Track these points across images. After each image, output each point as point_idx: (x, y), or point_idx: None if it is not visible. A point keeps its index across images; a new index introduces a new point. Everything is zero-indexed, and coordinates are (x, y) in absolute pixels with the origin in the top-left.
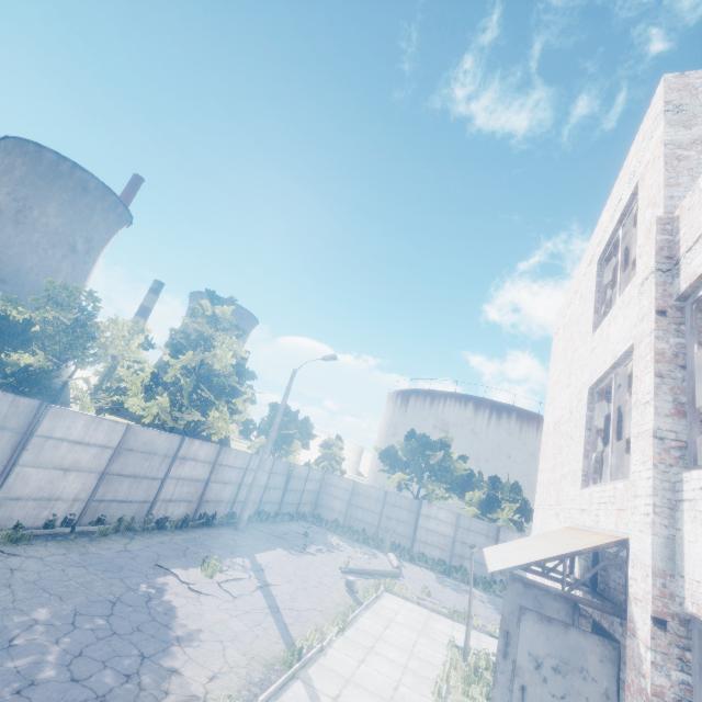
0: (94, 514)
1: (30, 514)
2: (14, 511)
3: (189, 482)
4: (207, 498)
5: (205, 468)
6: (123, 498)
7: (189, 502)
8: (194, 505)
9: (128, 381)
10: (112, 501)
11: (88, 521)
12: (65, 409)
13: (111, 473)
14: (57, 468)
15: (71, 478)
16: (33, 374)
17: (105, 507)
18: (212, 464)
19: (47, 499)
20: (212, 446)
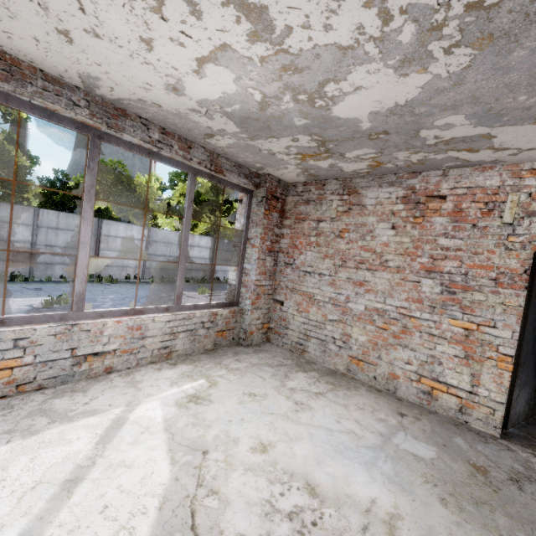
0: (150, 275)
1: (117, 273)
2: (109, 272)
3: (200, 259)
4: (216, 269)
5: (208, 252)
6: (162, 267)
7: (204, 271)
8: (208, 272)
9: (156, 210)
10: (156, 269)
11: (147, 278)
12: (110, 221)
13: (150, 254)
14: (120, 251)
15: (129, 256)
16: (103, 212)
17: (154, 271)
18: (212, 249)
19: (122, 266)
20: (208, 239)
